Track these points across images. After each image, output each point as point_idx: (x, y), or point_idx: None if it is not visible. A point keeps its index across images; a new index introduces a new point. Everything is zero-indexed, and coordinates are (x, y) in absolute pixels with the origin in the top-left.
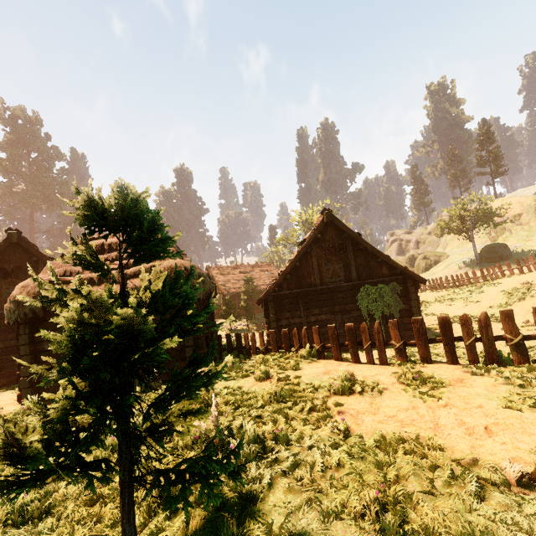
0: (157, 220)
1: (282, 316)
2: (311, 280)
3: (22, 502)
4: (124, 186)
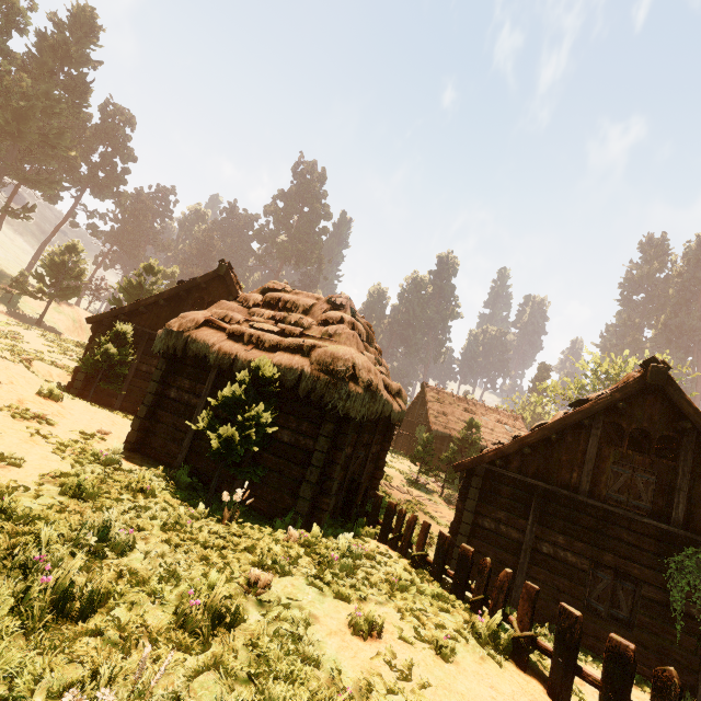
0: None
1: (489, 510)
2: (572, 478)
3: None
4: None
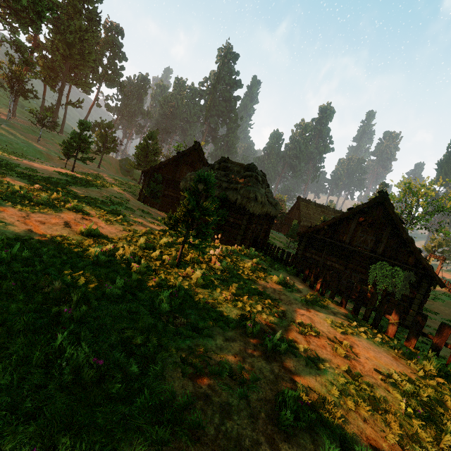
0: (211, 185)
1: (309, 250)
2: (343, 238)
3: (165, 241)
4: (208, 174)
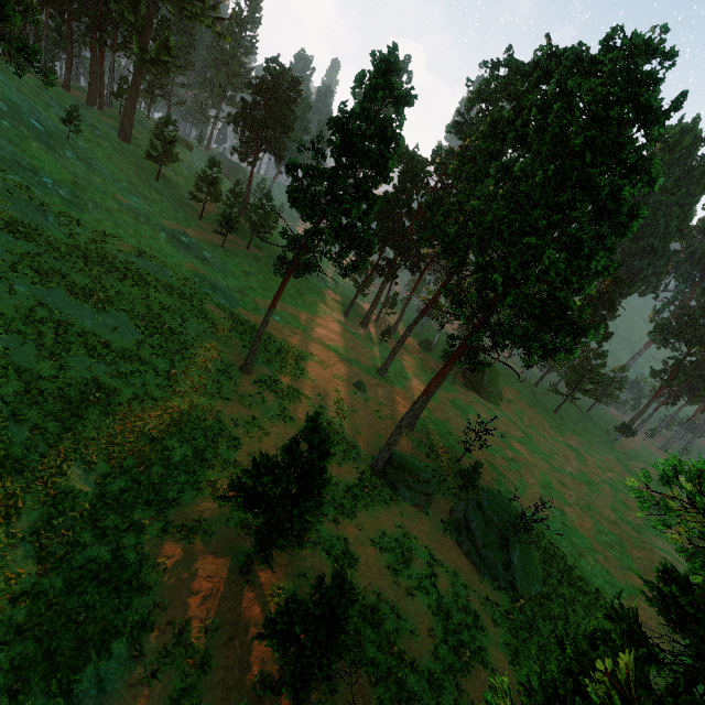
0: None
1: None
2: None
3: None
4: None
